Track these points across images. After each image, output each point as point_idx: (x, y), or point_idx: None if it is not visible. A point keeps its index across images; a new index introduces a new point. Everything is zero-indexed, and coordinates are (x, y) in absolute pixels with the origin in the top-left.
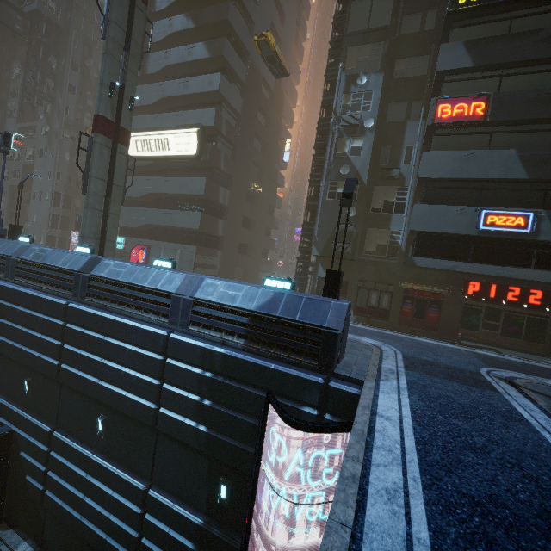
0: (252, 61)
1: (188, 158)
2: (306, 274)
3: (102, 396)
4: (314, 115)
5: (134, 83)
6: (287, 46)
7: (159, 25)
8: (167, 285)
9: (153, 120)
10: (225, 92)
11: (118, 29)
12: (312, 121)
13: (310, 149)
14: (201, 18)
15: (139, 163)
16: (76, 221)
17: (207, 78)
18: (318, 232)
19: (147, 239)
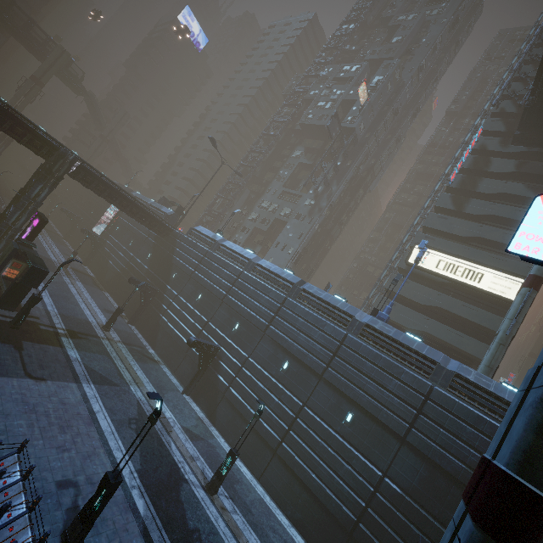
0: None
1: (502, 299)
2: None
3: None
4: None
5: None
6: None
7: (490, 182)
8: None
9: (461, 249)
10: None
11: None
12: None
13: None
14: None
15: (431, 276)
16: (325, 287)
17: None
18: None
19: None
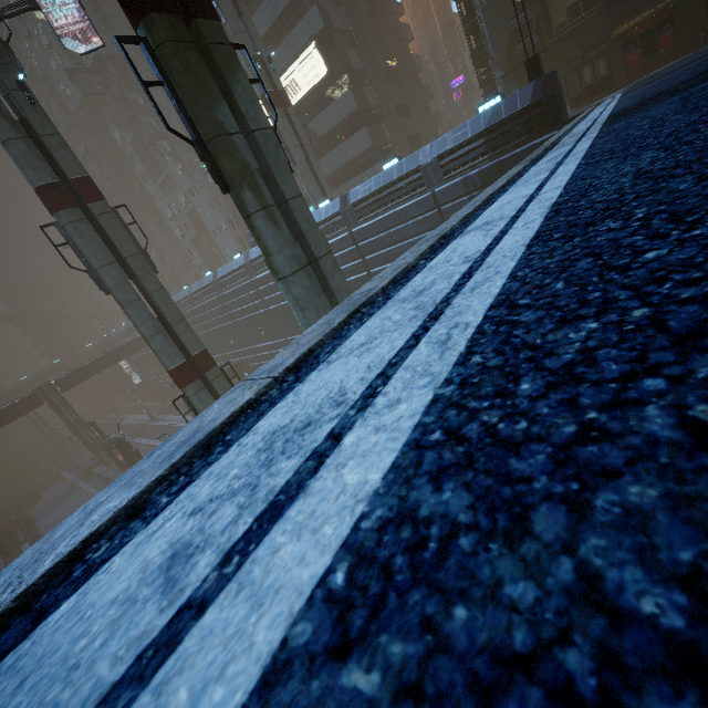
0: None
1: (322, 83)
2: None
3: None
4: None
5: (260, 42)
6: None
7: None
8: (410, 166)
9: None
10: None
11: (227, 2)
12: None
13: None
14: None
15: None
16: None
17: None
18: (493, 49)
19: (333, 191)
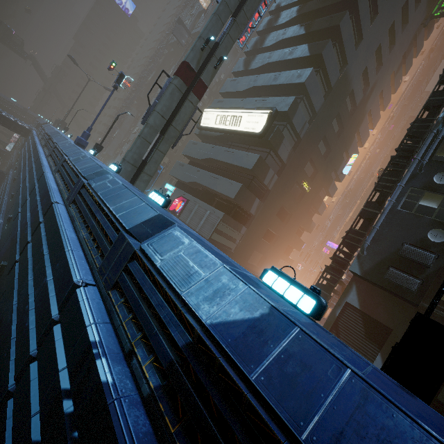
0: (347, 71)
1: (251, 135)
2: (331, 290)
3: (5, 322)
4: (386, 148)
5: (229, 47)
6: (387, 72)
7: (274, 34)
8: (129, 216)
9: (238, 102)
10: (311, 87)
11: None
12: (381, 152)
13: (370, 176)
14: (312, 26)
15: (212, 133)
16: None
17: (297, 72)
18: (370, 246)
19: (190, 194)
